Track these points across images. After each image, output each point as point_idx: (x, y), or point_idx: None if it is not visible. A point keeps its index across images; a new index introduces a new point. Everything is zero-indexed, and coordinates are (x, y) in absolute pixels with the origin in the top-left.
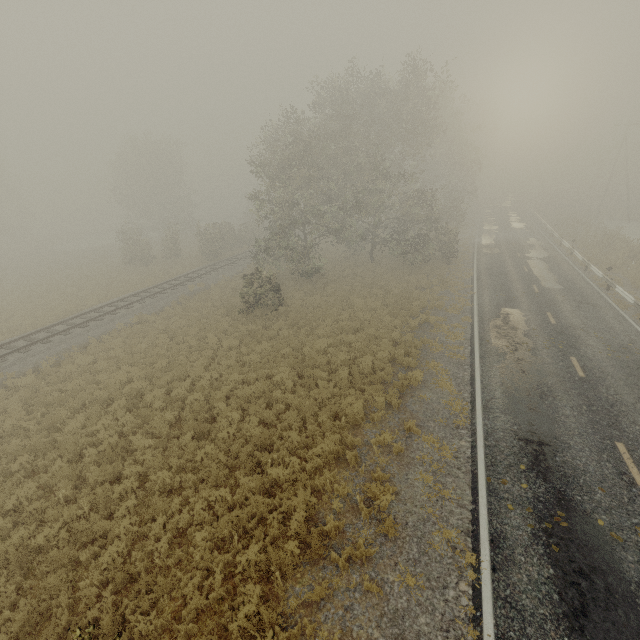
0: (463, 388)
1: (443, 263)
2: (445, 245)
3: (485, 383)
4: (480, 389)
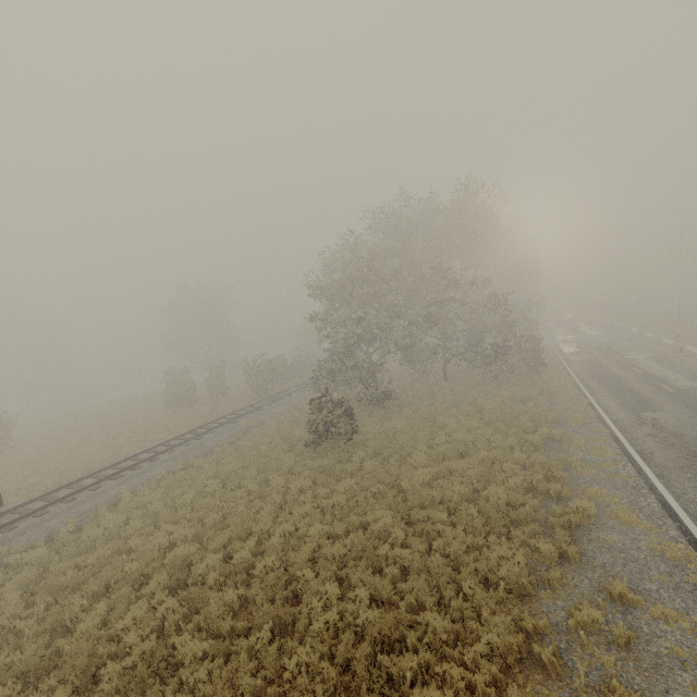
0: (661, 522)
1: (532, 373)
2: (529, 354)
3: (692, 511)
4: (691, 521)
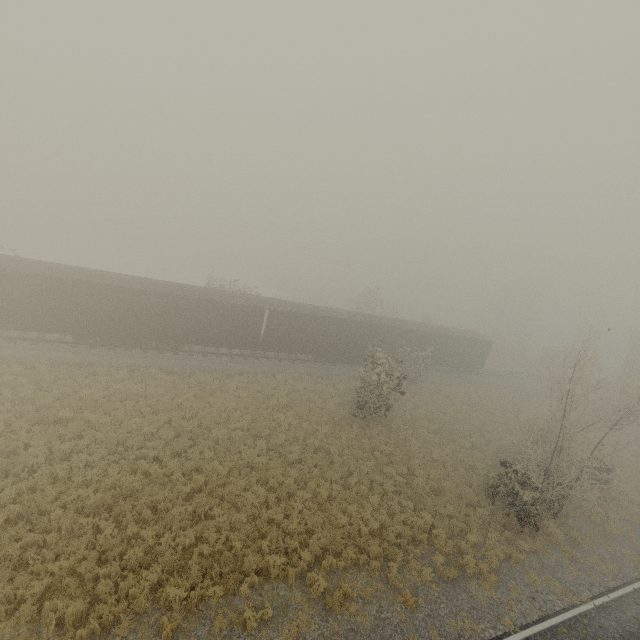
0: None
1: None
2: None
3: None
4: None
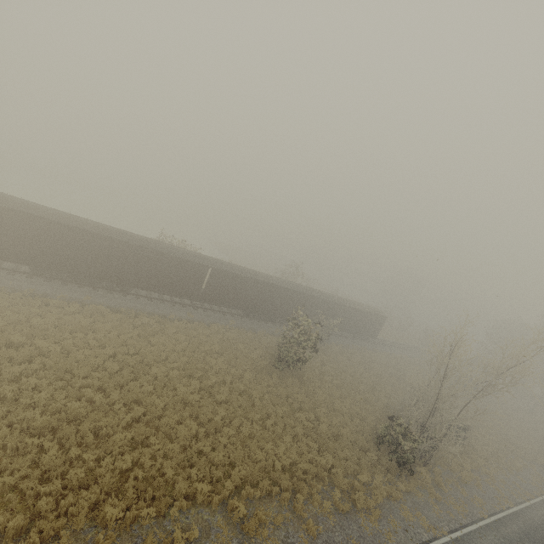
0: None
1: None
2: None
3: None
4: None
